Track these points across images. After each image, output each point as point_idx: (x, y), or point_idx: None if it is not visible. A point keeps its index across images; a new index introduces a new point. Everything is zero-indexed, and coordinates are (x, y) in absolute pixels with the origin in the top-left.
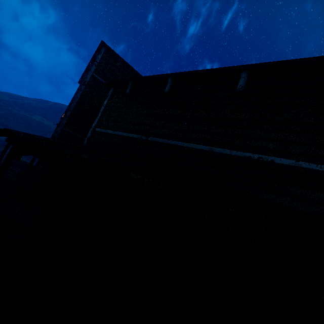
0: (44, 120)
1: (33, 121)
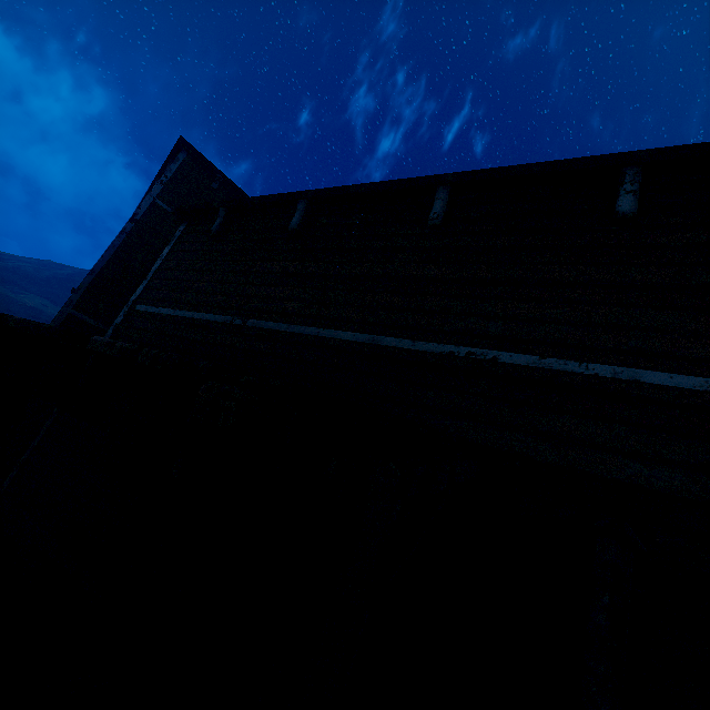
0: (49, 305)
1: (19, 308)
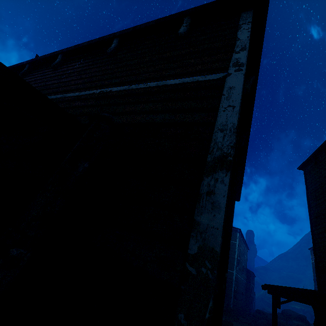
0: None
1: None
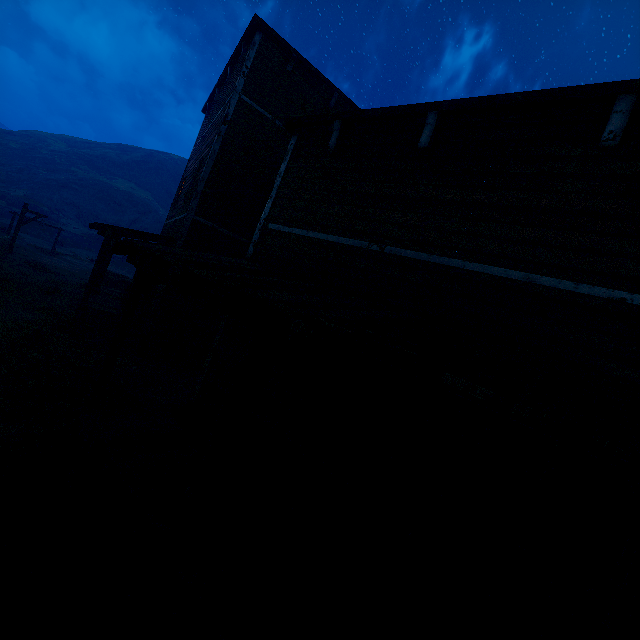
0: (135, 188)
1: (116, 193)
